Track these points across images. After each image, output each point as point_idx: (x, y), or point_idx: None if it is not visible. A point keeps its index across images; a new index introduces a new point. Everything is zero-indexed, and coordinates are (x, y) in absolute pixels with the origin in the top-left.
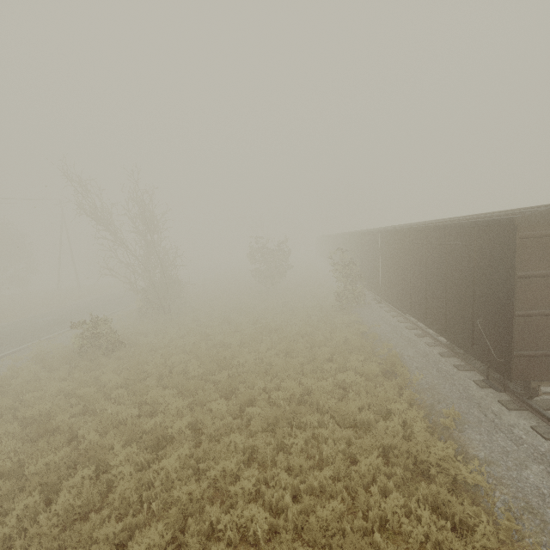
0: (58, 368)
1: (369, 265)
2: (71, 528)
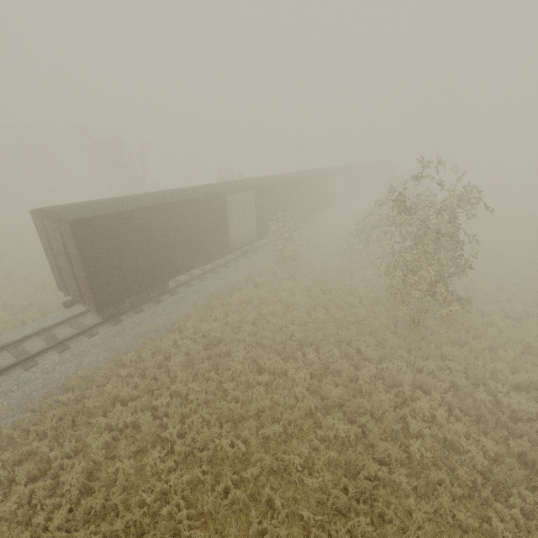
0: None
1: None
2: None
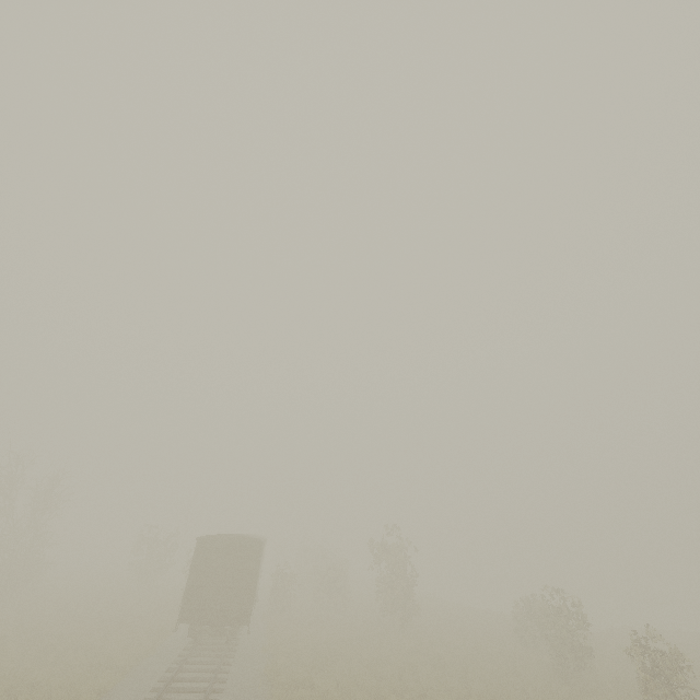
0: None
1: None
2: None
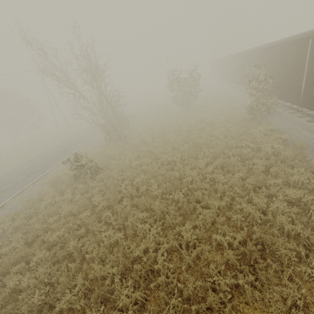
0: (66, 189)
1: (285, 76)
2: None
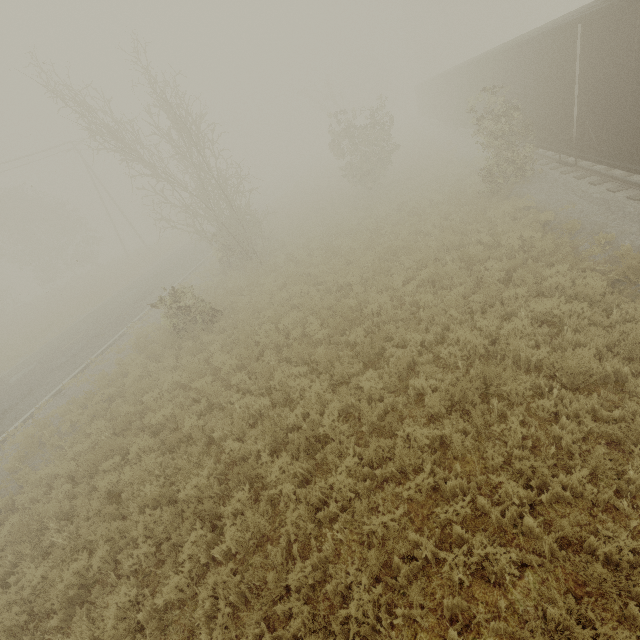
0: (163, 353)
1: (546, 101)
2: (251, 558)
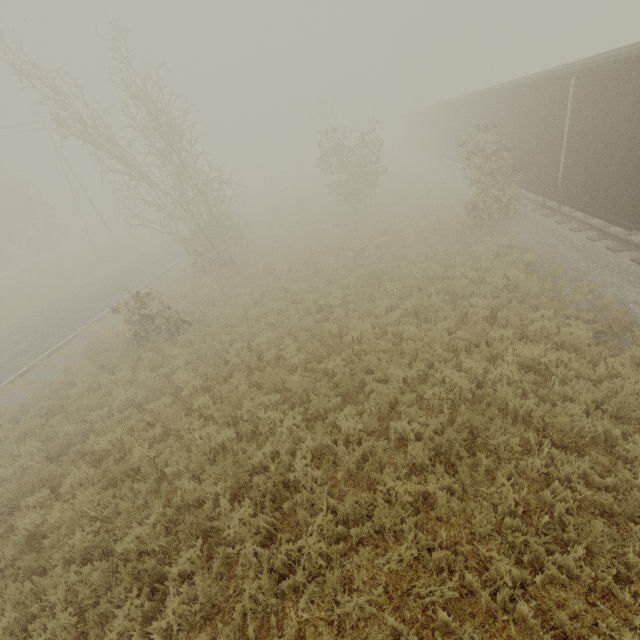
0: (119, 363)
1: (534, 146)
2: (197, 635)
